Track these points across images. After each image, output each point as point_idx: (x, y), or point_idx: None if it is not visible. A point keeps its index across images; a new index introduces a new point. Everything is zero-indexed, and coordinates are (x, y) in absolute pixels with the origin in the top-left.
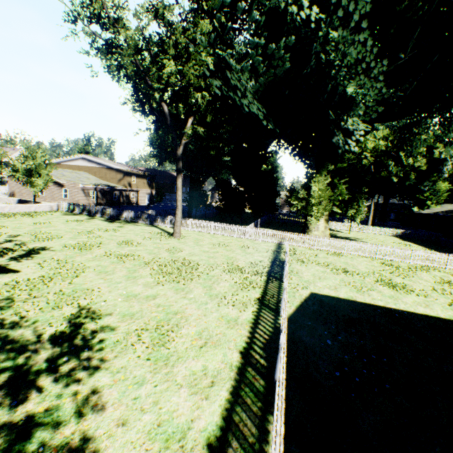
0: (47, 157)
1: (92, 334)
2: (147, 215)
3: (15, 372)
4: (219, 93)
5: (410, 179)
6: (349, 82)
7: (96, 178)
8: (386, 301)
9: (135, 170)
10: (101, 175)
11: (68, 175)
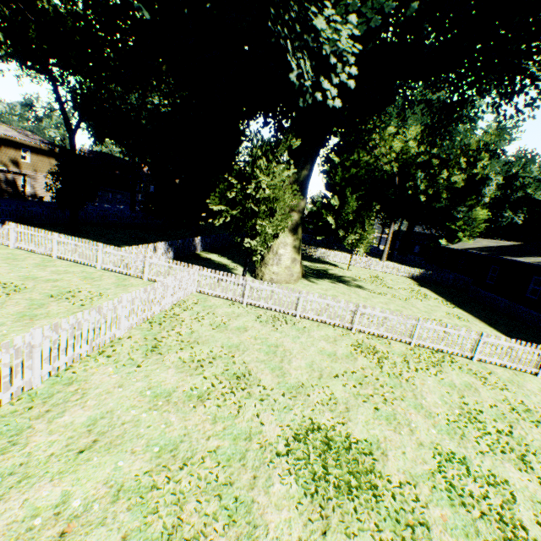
0: None
1: None
2: None
3: None
4: None
5: (442, 200)
6: None
7: None
8: None
9: (30, 139)
10: None
11: None
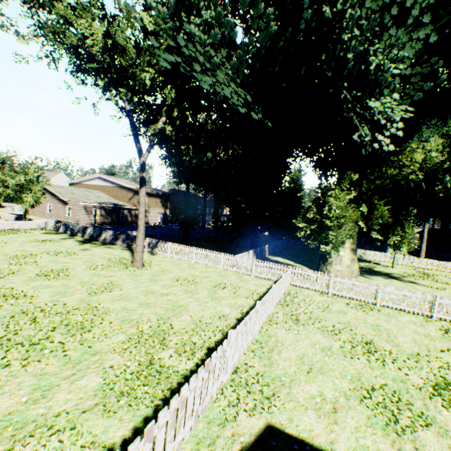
0: (40, 173)
1: None
2: (125, 236)
3: None
4: (167, 66)
5: None
6: (371, 42)
7: (109, 196)
8: None
9: (147, 189)
10: (114, 194)
11: (77, 194)
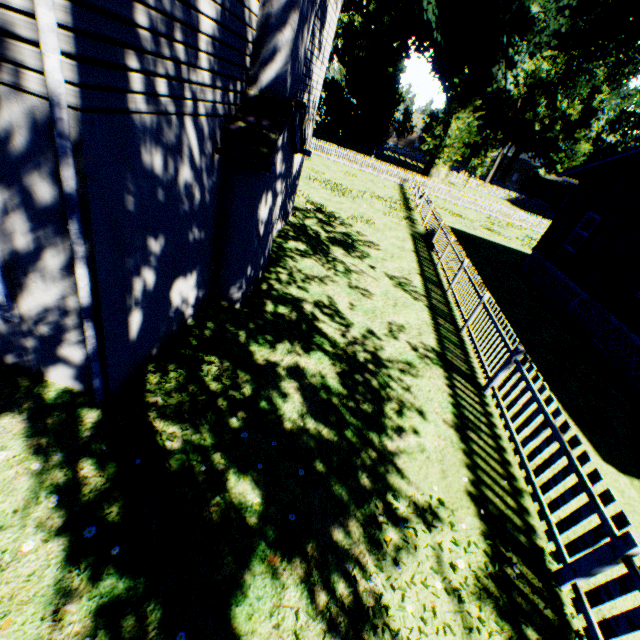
0: None
1: (331, 213)
2: None
3: (318, 219)
4: None
5: (554, 131)
6: (537, 2)
7: None
8: (483, 236)
9: None
10: None
11: None
